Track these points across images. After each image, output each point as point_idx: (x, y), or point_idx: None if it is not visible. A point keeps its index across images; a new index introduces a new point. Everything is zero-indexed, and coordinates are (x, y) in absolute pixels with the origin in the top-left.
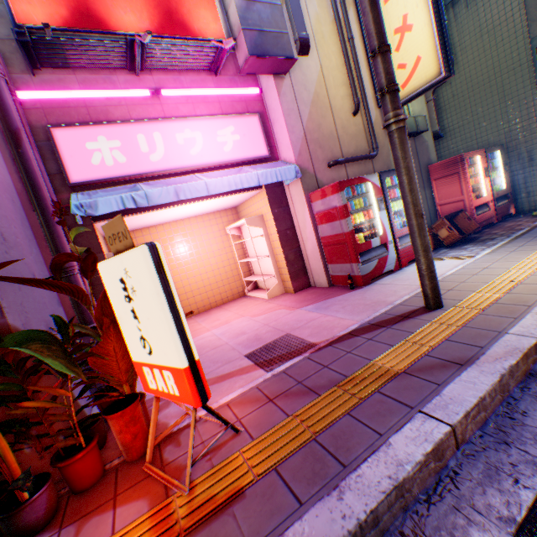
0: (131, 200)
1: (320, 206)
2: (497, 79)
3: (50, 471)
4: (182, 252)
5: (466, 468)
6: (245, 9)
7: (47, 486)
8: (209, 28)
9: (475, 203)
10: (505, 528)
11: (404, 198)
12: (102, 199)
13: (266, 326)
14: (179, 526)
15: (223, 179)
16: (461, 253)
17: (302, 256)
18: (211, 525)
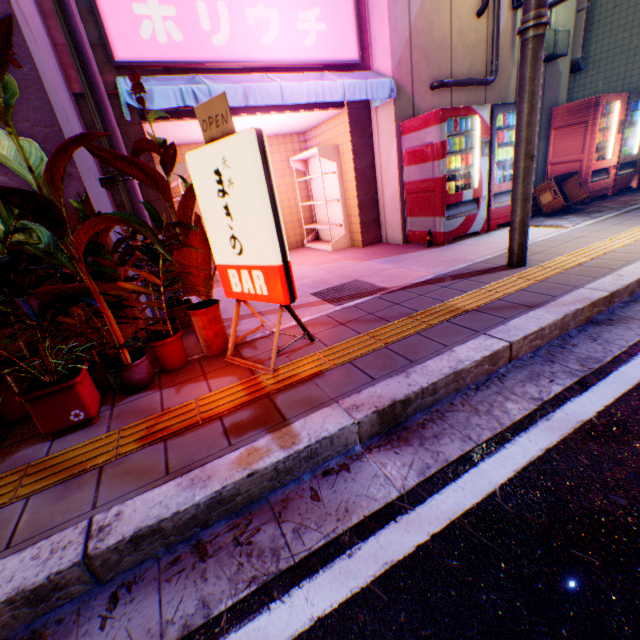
0: (192, 96)
1: (412, 142)
2: None
3: (145, 350)
4: None
5: (513, 374)
6: None
7: (146, 357)
8: None
9: (594, 167)
10: (533, 403)
11: (517, 133)
12: (158, 89)
13: (332, 273)
14: (270, 389)
15: (302, 86)
16: (560, 223)
17: (378, 205)
18: (297, 388)
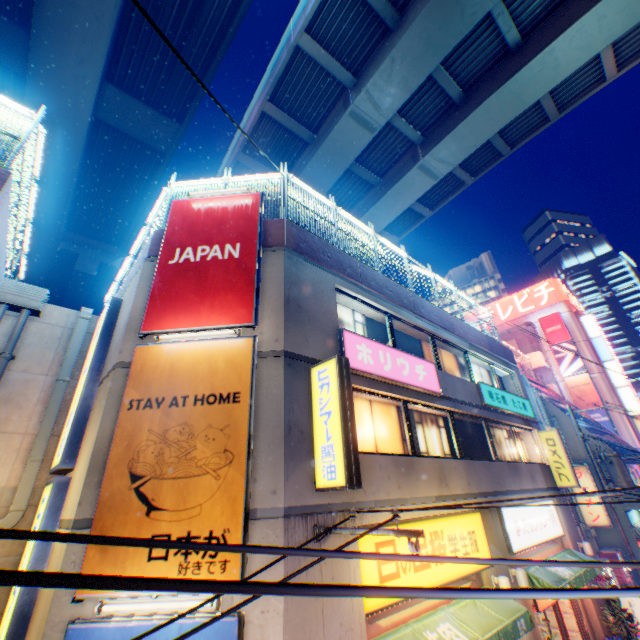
0: None
1: None
2: (609, 514)
3: None
4: None
5: None
6: None
7: None
8: None
9: (626, 578)
10: None
11: None
12: None
13: None
14: None
15: None
16: None
17: None
18: None
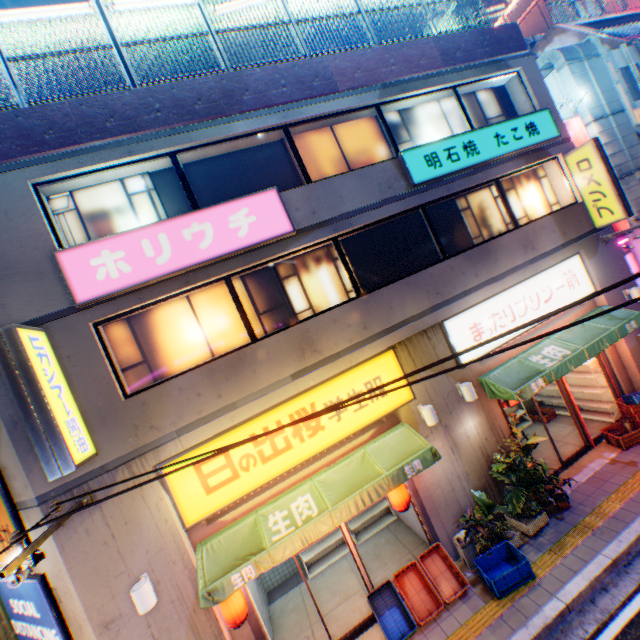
0: None
1: None
2: None
3: None
4: None
5: None
6: (637, 216)
7: None
8: (622, 228)
9: None
10: None
11: None
12: None
13: None
14: None
15: None
16: None
17: None
18: None
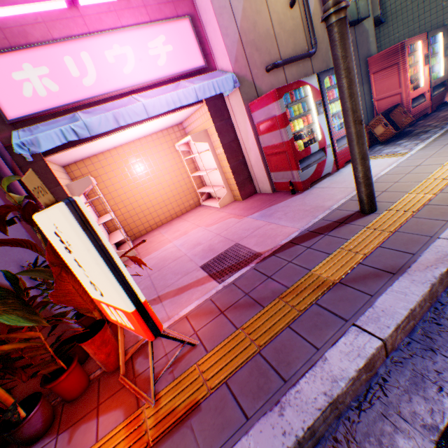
0: (71, 132)
1: (260, 116)
2: None
3: (41, 392)
4: (138, 172)
5: (394, 376)
6: None
7: (39, 405)
8: None
9: (412, 95)
10: (428, 436)
11: (343, 104)
12: (42, 134)
13: (218, 236)
14: (148, 437)
15: (161, 99)
16: (396, 150)
17: (247, 166)
18: (173, 437)
